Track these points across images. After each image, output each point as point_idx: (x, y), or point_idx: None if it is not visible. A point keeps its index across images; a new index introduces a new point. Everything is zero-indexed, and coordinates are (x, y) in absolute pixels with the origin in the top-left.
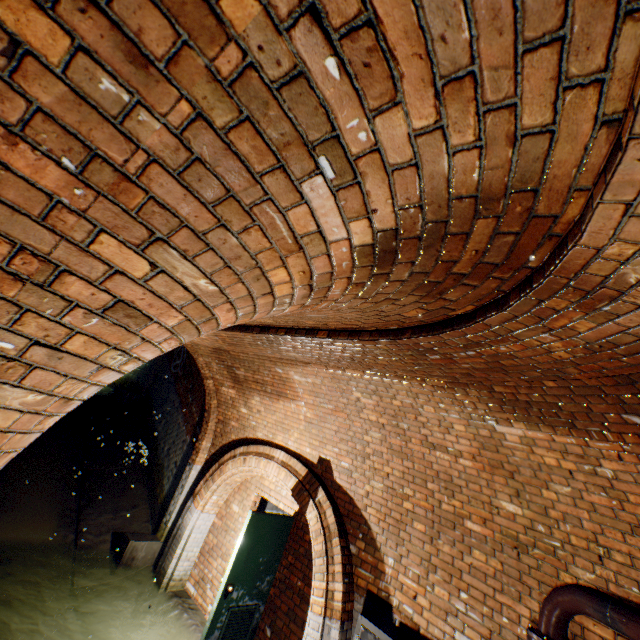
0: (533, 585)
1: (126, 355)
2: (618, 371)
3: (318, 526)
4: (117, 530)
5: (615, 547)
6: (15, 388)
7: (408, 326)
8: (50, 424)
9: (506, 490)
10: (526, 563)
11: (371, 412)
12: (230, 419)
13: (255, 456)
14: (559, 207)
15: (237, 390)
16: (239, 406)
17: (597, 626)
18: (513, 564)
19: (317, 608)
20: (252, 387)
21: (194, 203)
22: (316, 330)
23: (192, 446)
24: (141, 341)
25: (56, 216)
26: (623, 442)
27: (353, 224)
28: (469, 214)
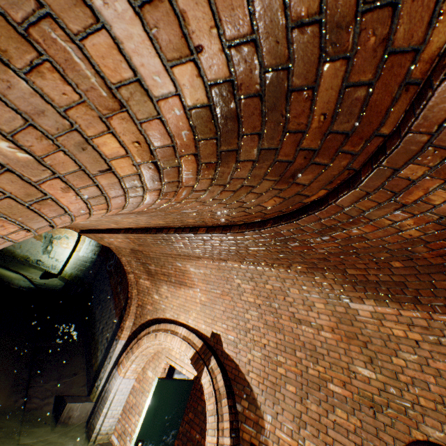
0: (389, 441)
1: None
2: None
3: (210, 389)
4: (59, 394)
5: None
6: None
7: (270, 217)
8: None
9: (361, 357)
10: (381, 421)
11: (249, 295)
12: (146, 304)
13: (164, 332)
14: (422, 32)
15: (151, 281)
16: (152, 293)
17: None
18: (370, 422)
19: None
20: (161, 278)
21: None
22: (197, 227)
23: (119, 325)
24: None
25: None
26: None
27: (177, 70)
28: (313, 54)
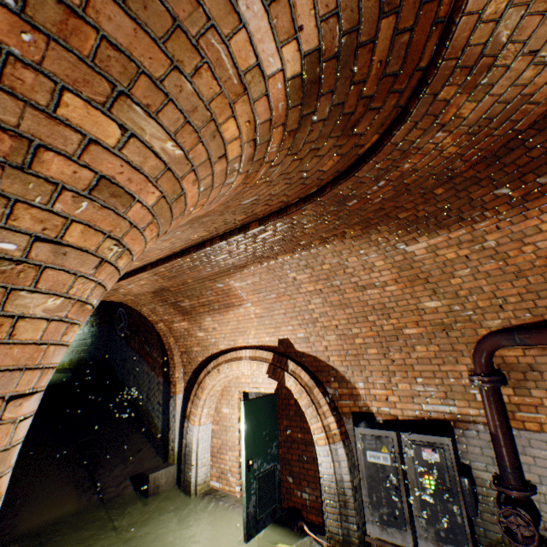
0: (463, 348)
1: (120, 246)
2: (491, 148)
3: (299, 387)
4: (133, 474)
5: (508, 294)
6: (33, 294)
7: (326, 183)
8: (72, 337)
9: (426, 294)
10: (454, 336)
11: (308, 284)
12: (191, 347)
13: (226, 364)
14: None
15: (188, 320)
16: (195, 333)
17: (511, 351)
18: (445, 342)
19: (321, 442)
20: (201, 312)
21: (145, 40)
22: (247, 225)
23: (167, 383)
24: (129, 227)
25: (11, 74)
26: (498, 214)
27: (285, 50)
28: (375, 15)
